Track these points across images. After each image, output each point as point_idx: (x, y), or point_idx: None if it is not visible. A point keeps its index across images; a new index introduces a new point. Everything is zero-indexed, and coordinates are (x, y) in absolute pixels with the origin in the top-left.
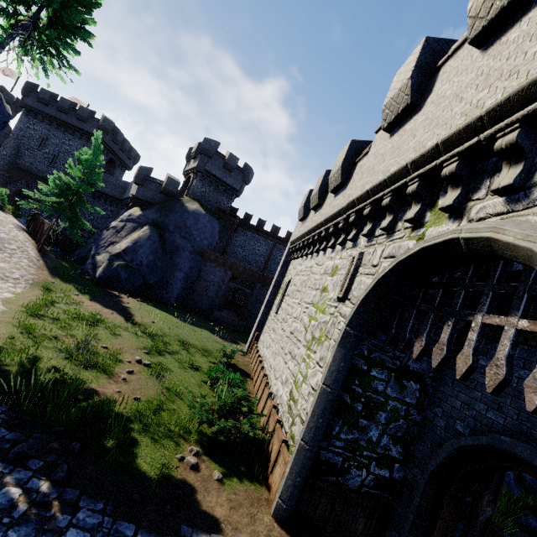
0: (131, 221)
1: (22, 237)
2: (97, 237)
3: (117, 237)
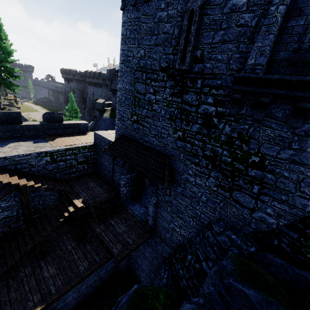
0: None
1: None
2: None
3: None
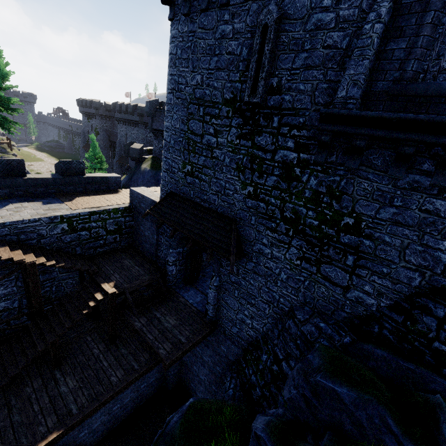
0: None
1: None
2: None
3: None
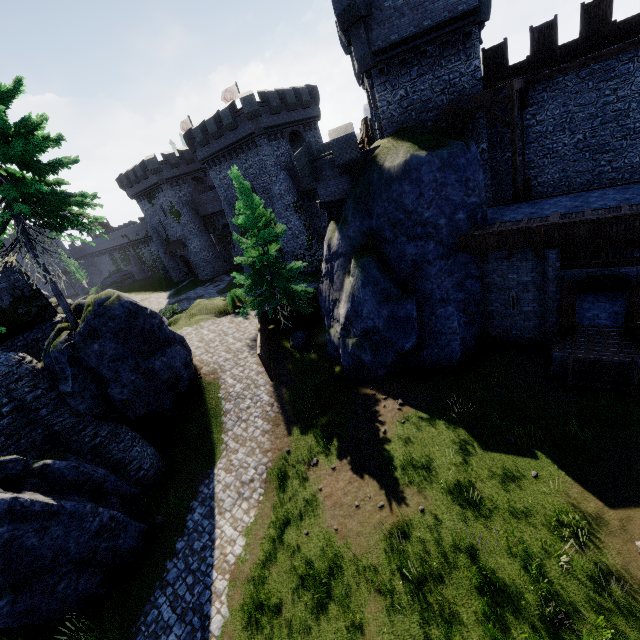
0: (334, 258)
1: (255, 367)
2: (320, 299)
3: (334, 290)
